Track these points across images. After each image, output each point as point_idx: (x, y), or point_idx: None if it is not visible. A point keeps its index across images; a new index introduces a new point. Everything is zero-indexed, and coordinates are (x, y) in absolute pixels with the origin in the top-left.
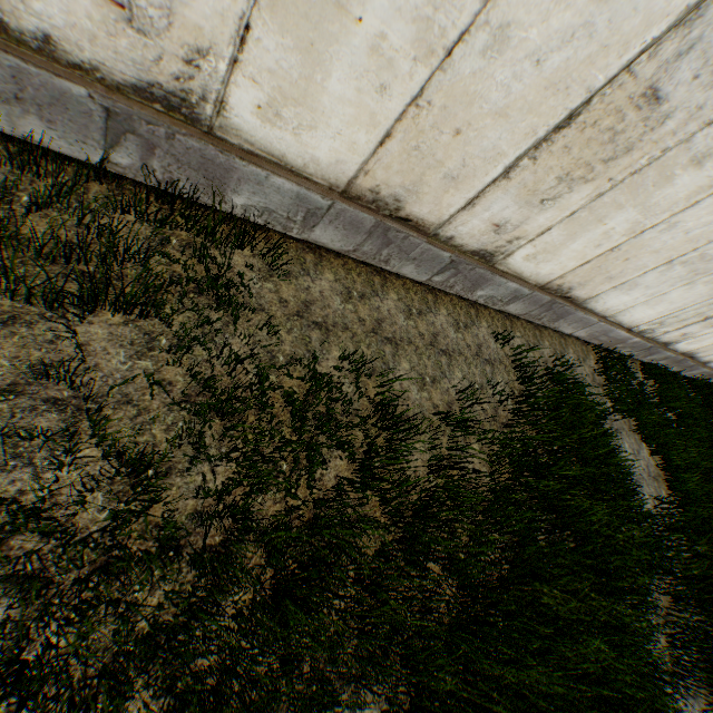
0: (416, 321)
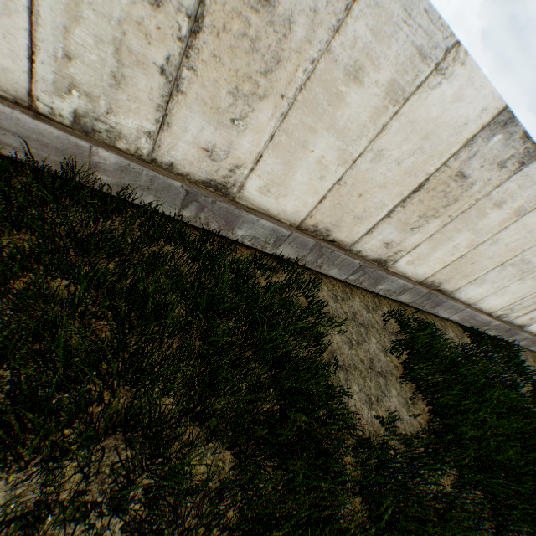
0: None
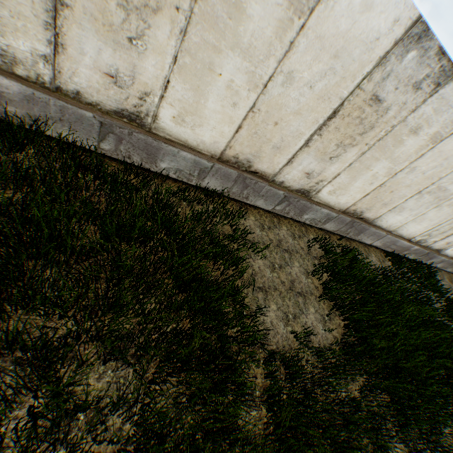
0: (452, 284)
